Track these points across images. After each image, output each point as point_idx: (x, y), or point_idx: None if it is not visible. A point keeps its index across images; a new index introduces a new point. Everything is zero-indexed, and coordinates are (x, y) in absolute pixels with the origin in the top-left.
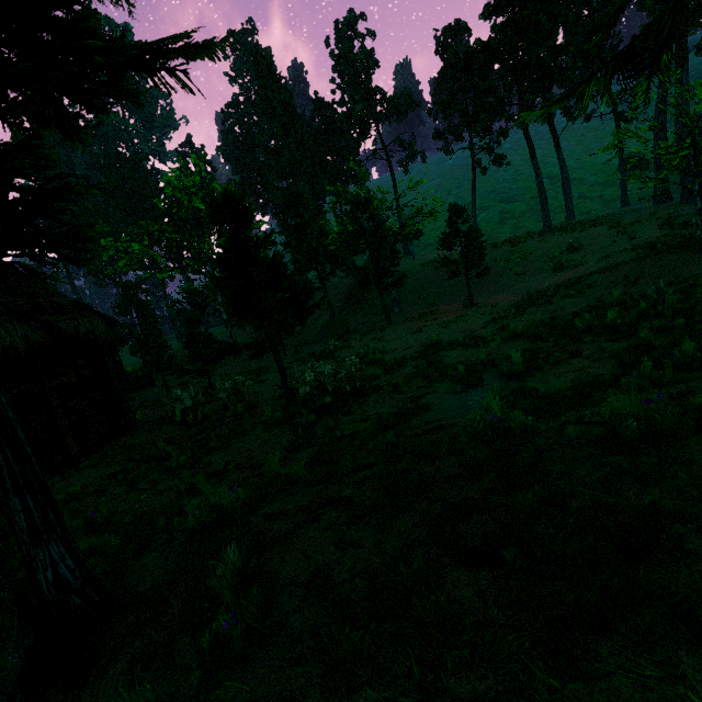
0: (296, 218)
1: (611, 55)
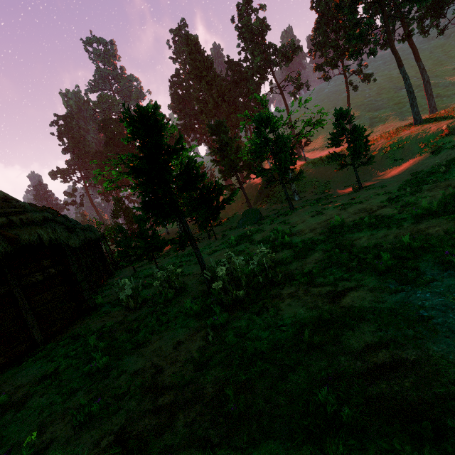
0: (219, 142)
1: None
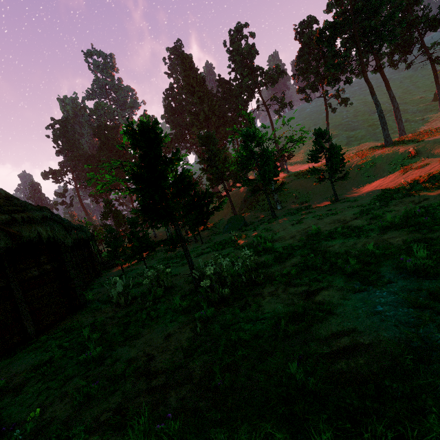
0: (209, 152)
1: (424, 20)
